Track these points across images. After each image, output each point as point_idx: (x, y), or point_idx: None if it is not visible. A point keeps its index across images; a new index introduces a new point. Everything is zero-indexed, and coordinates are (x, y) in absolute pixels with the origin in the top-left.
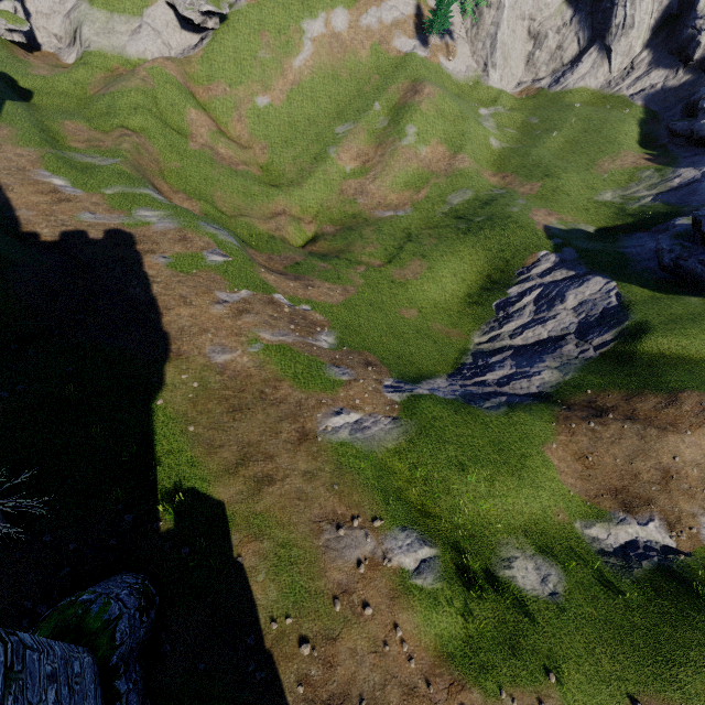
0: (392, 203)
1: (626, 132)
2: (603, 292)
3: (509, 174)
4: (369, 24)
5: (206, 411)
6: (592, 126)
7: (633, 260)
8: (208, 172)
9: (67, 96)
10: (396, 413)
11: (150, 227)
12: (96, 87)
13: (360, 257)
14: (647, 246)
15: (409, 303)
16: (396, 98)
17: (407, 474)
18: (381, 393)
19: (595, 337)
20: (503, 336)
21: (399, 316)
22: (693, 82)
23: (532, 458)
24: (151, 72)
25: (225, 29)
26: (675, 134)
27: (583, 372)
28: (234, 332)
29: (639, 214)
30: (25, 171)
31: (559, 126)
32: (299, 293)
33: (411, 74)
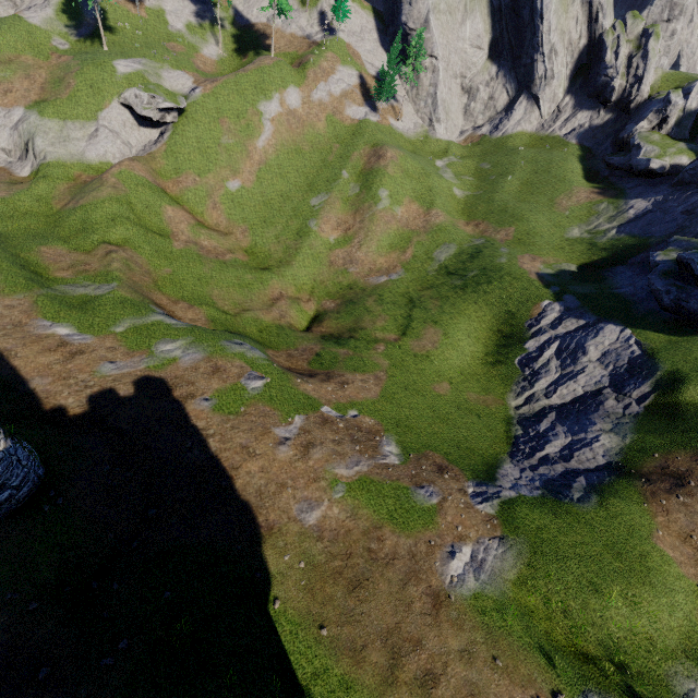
0: (382, 267)
1: (571, 170)
2: (621, 341)
3: (481, 221)
4: (321, 98)
5: (327, 599)
6: (540, 167)
7: (633, 302)
8: (200, 270)
9: (32, 215)
10: (499, 531)
11: (178, 364)
12: (61, 200)
13: (374, 333)
14: (637, 284)
15: (438, 376)
16: (360, 164)
17: (542, 608)
18: (473, 508)
19: (632, 390)
20: (538, 396)
21: (435, 394)
22: (614, 119)
23: (651, 556)
24: (120, 177)
25: (184, 121)
26: (614, 167)
27: (640, 433)
28: (310, 477)
29: (610, 247)
30: (22, 326)
31: (510, 169)
32: (340, 397)
33: (369, 139)
